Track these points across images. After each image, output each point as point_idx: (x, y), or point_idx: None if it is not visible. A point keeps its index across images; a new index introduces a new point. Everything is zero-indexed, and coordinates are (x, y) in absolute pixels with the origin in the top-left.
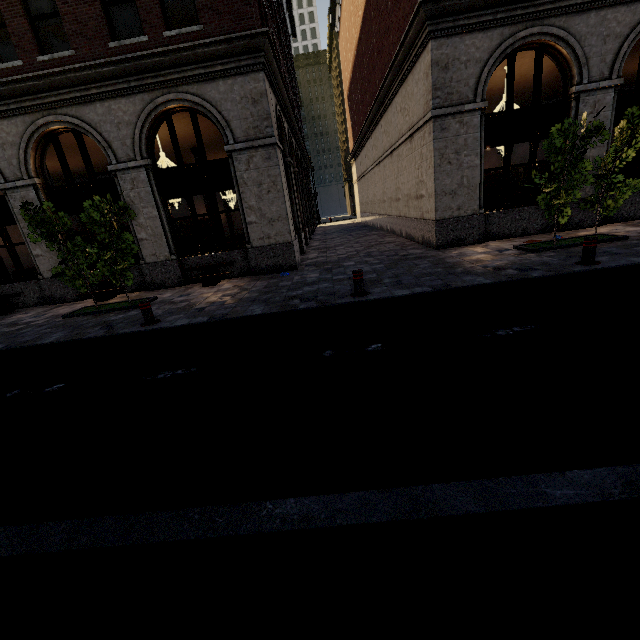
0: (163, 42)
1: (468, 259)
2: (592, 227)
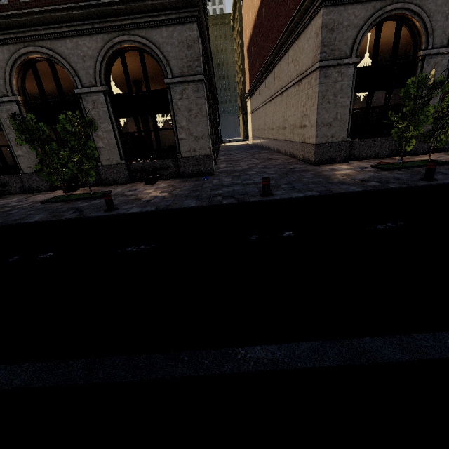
0: None
1: (340, 173)
2: (423, 154)
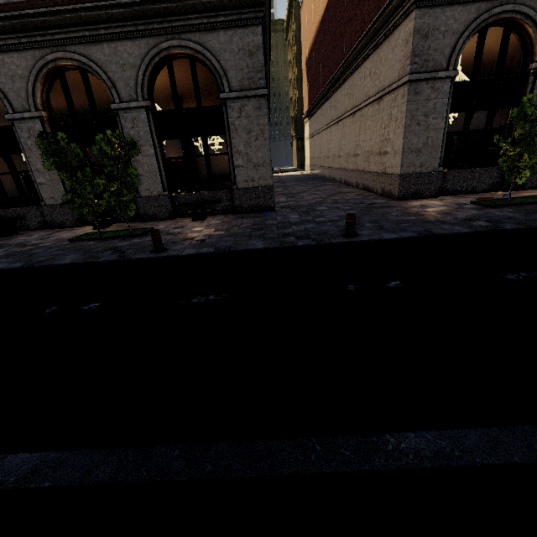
0: None
1: (434, 210)
2: (531, 189)
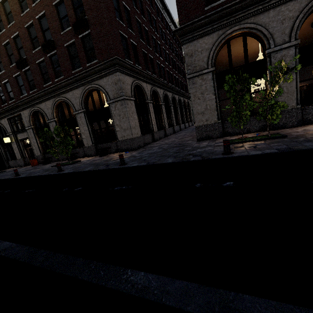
0: (87, 68)
1: (193, 148)
2: (294, 127)
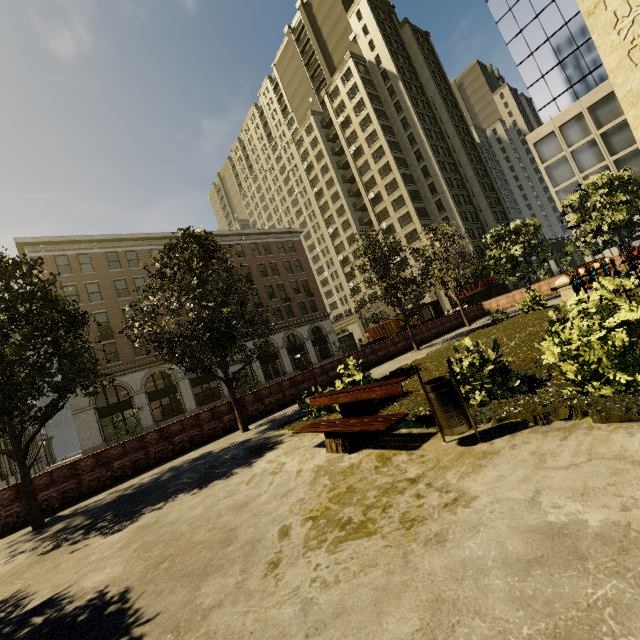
0: None
1: None
2: None
